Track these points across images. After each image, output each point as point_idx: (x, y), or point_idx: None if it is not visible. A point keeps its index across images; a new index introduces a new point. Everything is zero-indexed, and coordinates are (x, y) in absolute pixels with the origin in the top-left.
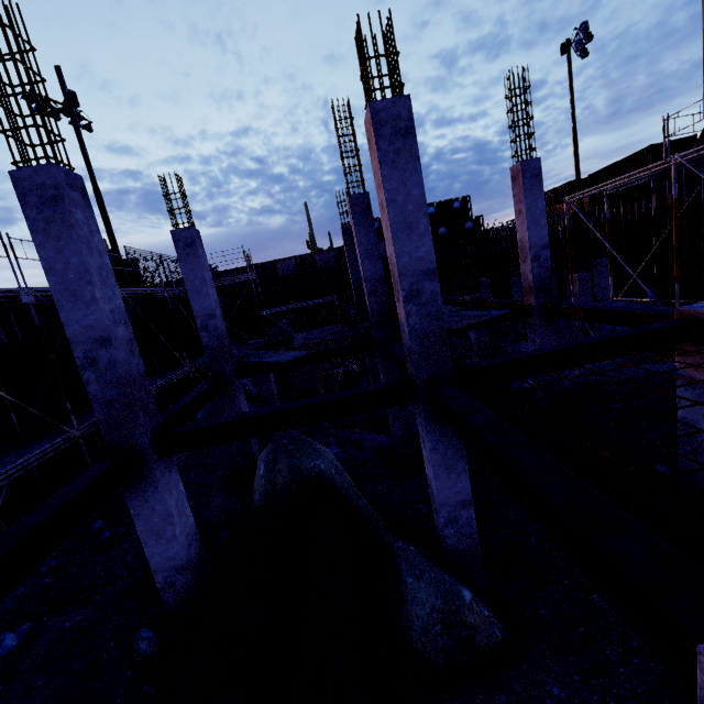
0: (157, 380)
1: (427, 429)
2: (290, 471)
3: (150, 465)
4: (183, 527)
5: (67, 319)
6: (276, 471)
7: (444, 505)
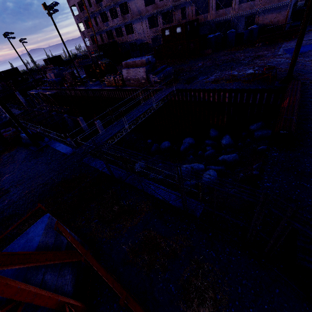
0: None
1: None
2: None
3: None
4: None
5: None
6: None
7: None
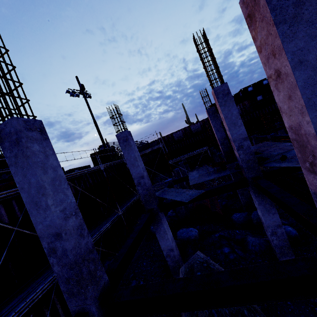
0: (125, 204)
1: None
2: None
3: None
4: None
5: (35, 221)
6: None
7: None
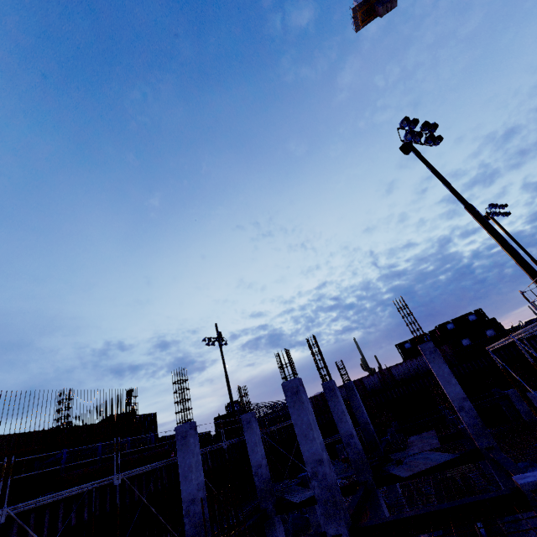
0: (246, 506)
1: None
2: None
3: None
4: None
5: (183, 489)
6: None
7: None
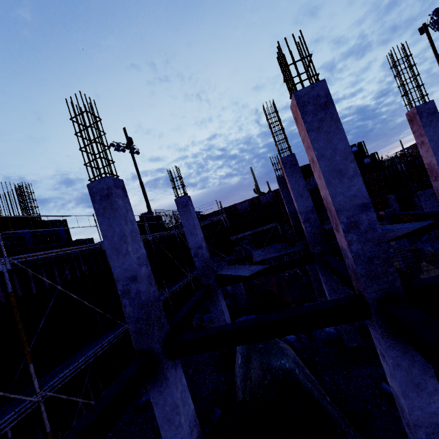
0: (172, 286)
1: (386, 345)
2: (262, 368)
3: (162, 366)
4: (186, 415)
5: (114, 266)
6: (251, 366)
7: (420, 425)
